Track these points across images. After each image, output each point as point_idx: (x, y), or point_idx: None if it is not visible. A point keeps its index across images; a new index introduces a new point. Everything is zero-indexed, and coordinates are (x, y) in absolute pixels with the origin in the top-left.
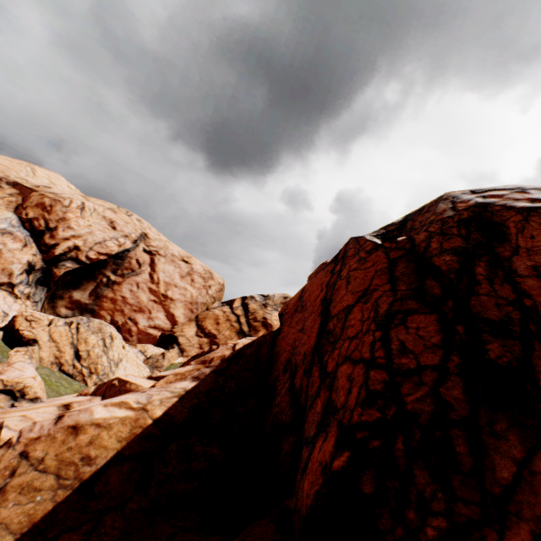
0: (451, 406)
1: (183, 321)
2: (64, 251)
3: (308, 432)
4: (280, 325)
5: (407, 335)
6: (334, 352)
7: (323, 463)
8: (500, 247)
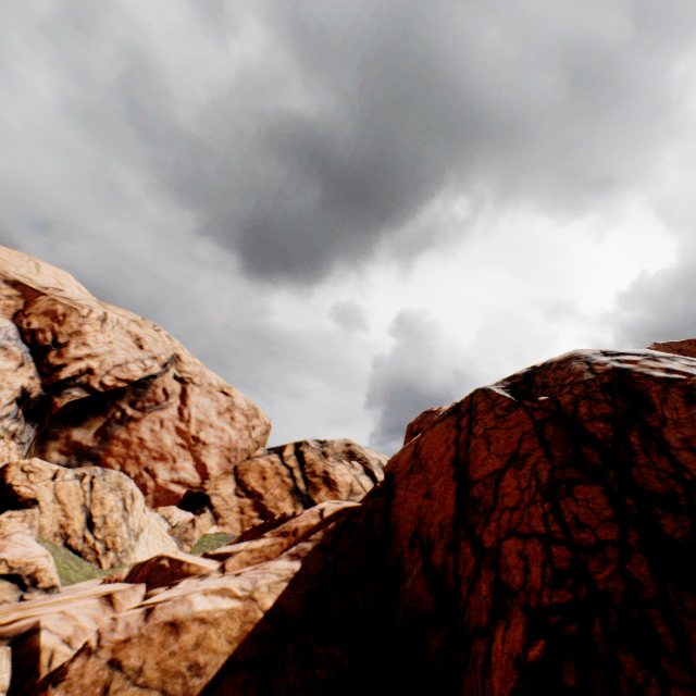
0: (641, 584)
1: (216, 474)
2: (73, 374)
3: (478, 620)
4: (387, 486)
5: (577, 507)
6: (489, 523)
7: (514, 655)
8: (648, 416)
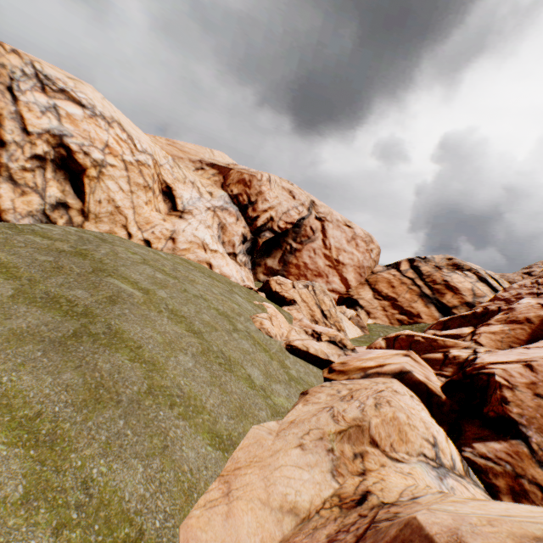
0: None
1: (354, 285)
2: (264, 222)
3: None
4: None
5: None
6: None
7: None
8: None
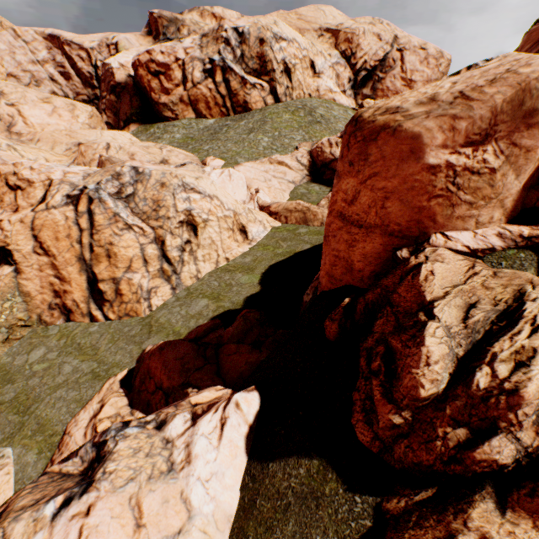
0: None
1: None
2: (360, 66)
3: None
4: None
5: None
6: None
7: None
8: None
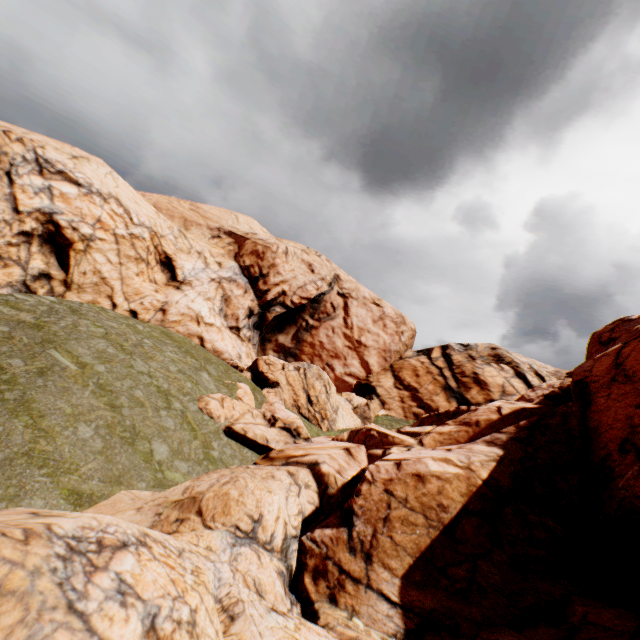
0: None
1: (376, 370)
2: (274, 296)
3: None
4: (576, 393)
5: None
6: None
7: None
8: None
